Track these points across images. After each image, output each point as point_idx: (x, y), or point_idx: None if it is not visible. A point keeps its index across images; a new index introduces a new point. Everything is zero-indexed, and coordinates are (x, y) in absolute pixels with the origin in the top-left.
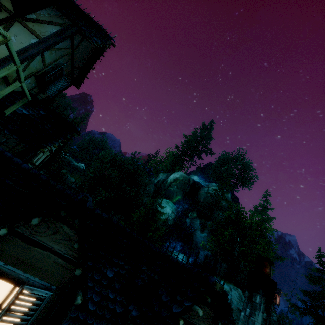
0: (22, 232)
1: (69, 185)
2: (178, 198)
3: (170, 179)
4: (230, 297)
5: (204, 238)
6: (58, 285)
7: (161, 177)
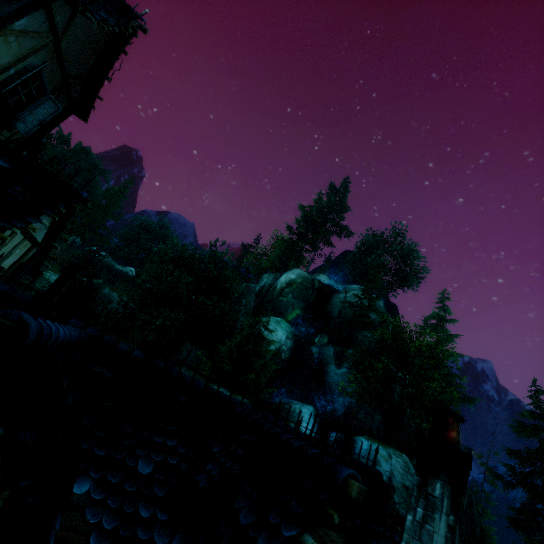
0: None
1: (110, 305)
2: (296, 313)
3: (281, 283)
4: (390, 469)
5: (344, 376)
6: None
7: (265, 282)
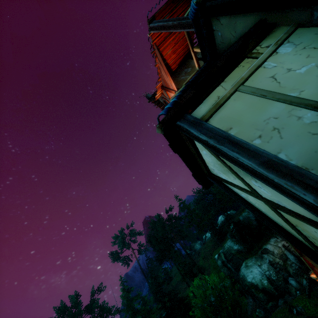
0: None
1: (250, 218)
2: None
3: None
4: None
5: None
6: None
7: None
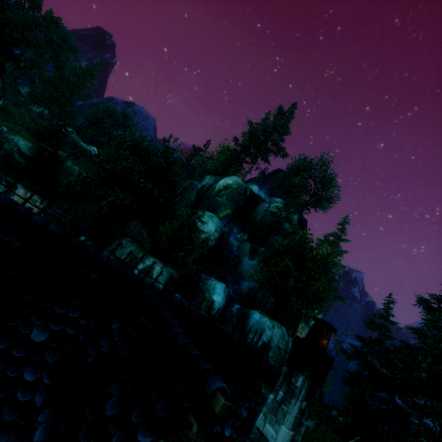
0: None
1: (72, 177)
2: (227, 213)
3: (220, 186)
4: (271, 335)
5: (253, 267)
6: None
7: (207, 182)
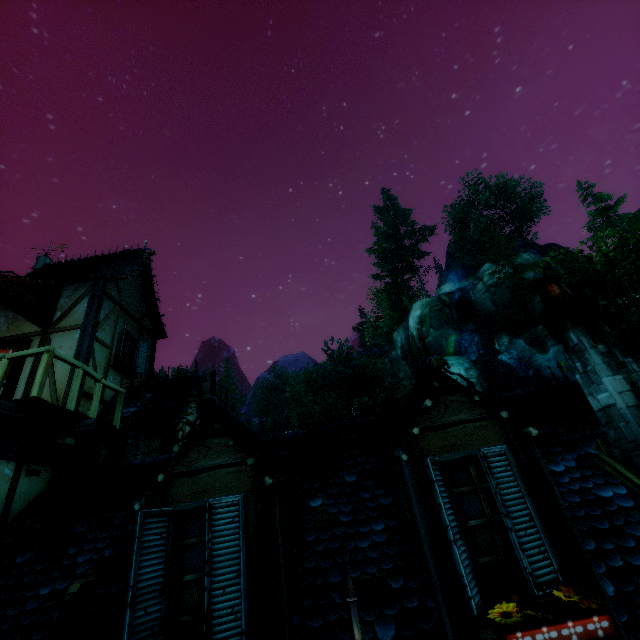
0: (180, 472)
1: None
2: (453, 341)
3: (414, 327)
4: None
5: (559, 356)
6: (248, 490)
7: (400, 340)
